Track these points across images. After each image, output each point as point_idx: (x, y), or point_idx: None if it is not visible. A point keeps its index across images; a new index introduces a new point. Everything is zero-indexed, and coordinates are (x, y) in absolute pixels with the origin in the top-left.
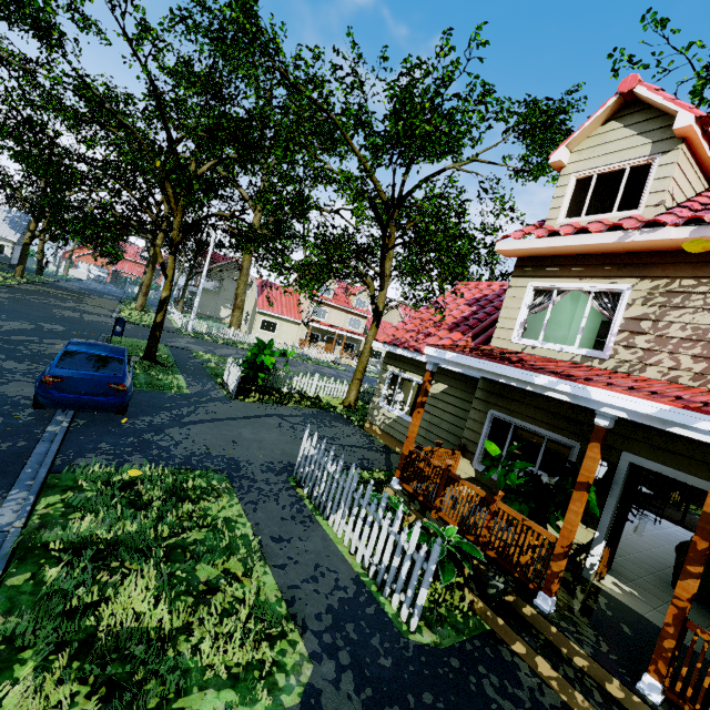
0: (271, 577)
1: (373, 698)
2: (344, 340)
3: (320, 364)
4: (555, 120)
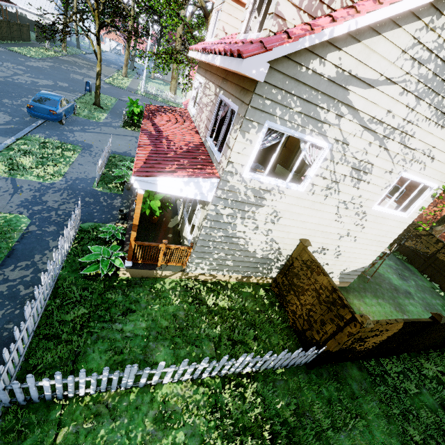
0: (67, 169)
1: (68, 188)
2: None
3: None
4: None
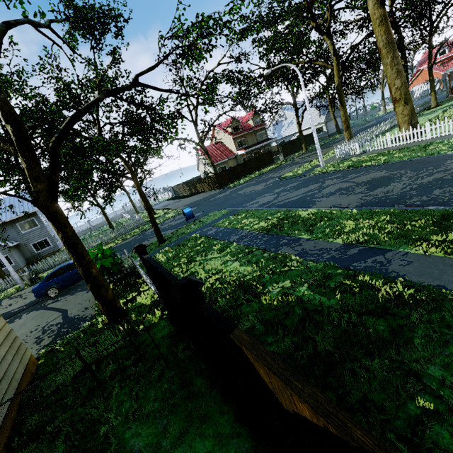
0: None
1: None
2: None
3: None
4: None
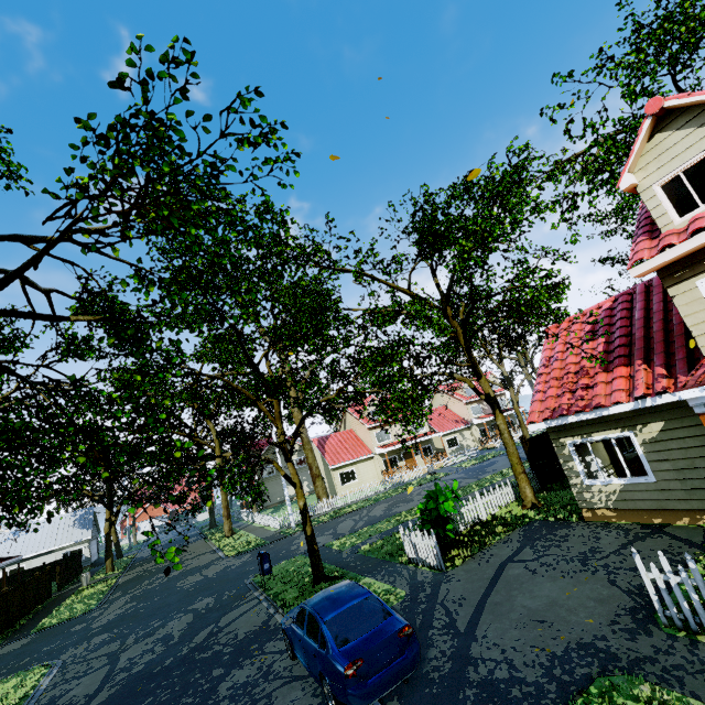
0: None
1: None
2: (420, 447)
3: (421, 483)
4: (520, 175)
